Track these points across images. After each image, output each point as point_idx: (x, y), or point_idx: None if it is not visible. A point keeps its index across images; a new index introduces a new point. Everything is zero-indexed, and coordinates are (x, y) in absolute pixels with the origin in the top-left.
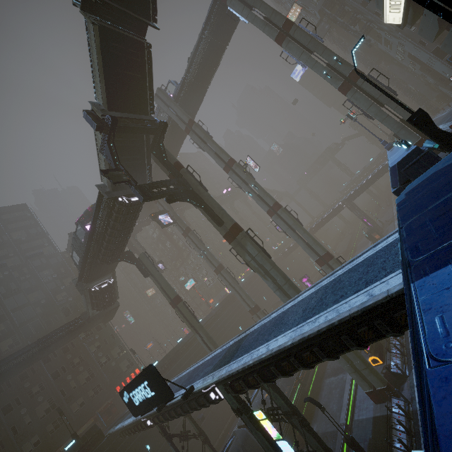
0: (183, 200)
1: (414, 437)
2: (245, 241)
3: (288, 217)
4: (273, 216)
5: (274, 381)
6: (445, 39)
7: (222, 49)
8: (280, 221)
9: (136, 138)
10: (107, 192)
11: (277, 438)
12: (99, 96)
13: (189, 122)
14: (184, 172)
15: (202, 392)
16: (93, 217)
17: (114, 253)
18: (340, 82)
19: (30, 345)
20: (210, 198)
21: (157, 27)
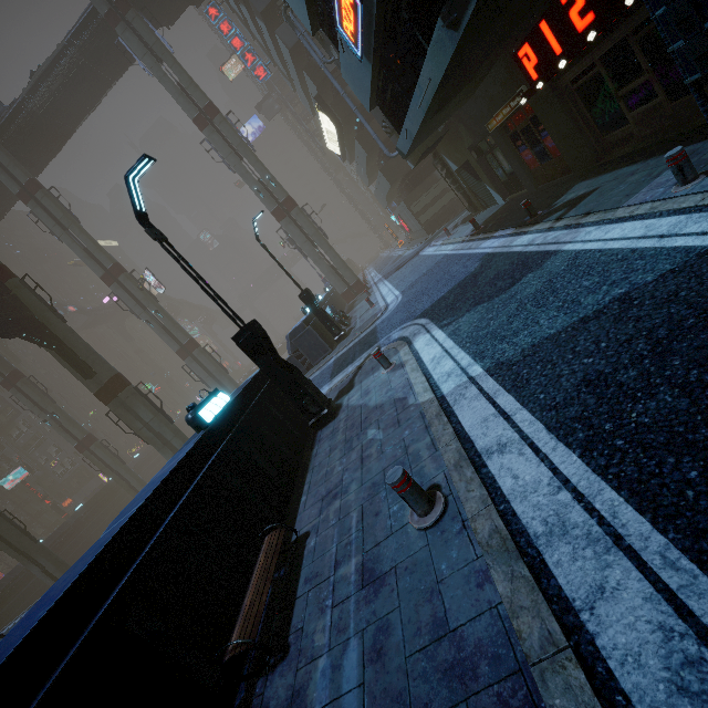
0: (12, 336)
1: None
2: (133, 400)
3: (209, 361)
4: (187, 359)
5: None
6: (375, 190)
7: (107, 83)
8: (197, 366)
9: None
10: None
11: None
12: None
13: (29, 184)
14: (16, 286)
15: None
16: None
17: None
18: (274, 206)
19: None
20: (70, 334)
21: None
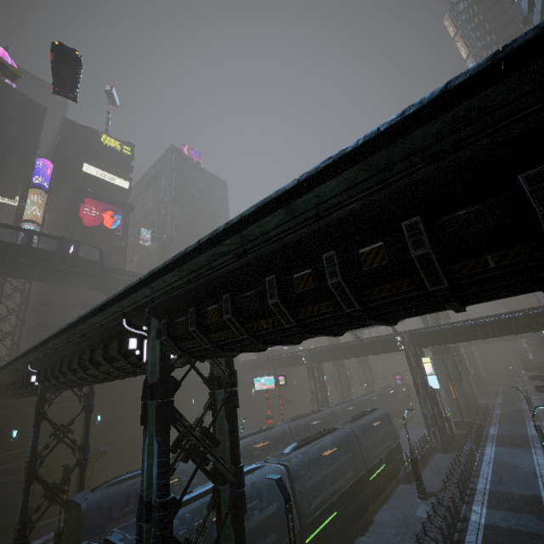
0: None
1: (484, 438)
2: None
3: None
4: None
5: (452, 342)
6: None
7: None
8: None
9: None
10: None
11: (429, 374)
12: None
13: None
14: None
15: (395, 338)
16: None
17: None
18: None
19: None
20: None
21: None
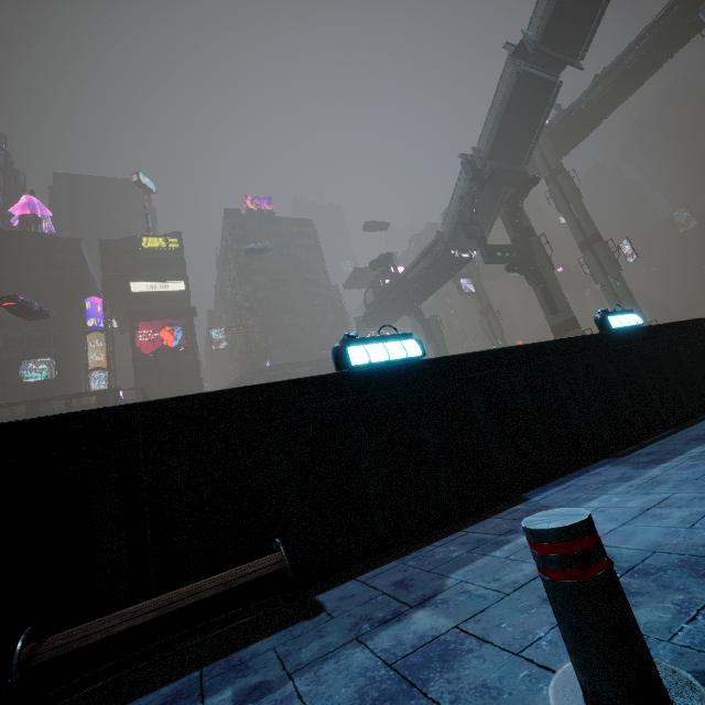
0: (522, 273)
1: None
2: None
3: None
4: None
5: None
6: None
7: (658, 64)
8: None
9: (495, 189)
10: (445, 242)
11: None
12: (483, 142)
13: (556, 169)
14: (534, 241)
15: None
16: (416, 262)
17: (411, 304)
18: None
19: (305, 362)
20: (553, 280)
21: (581, 68)
